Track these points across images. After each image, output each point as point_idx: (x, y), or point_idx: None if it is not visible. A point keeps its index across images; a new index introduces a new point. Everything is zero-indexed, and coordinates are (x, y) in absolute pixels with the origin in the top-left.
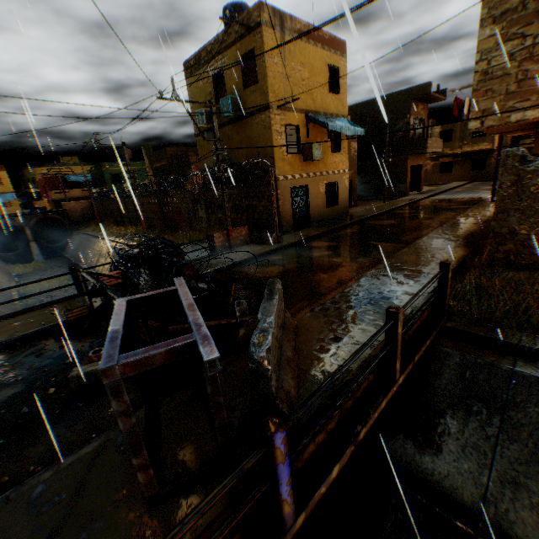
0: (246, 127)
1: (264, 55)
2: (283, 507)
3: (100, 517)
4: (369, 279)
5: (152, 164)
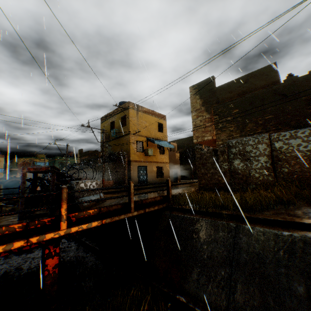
0: (120, 140)
1: (129, 116)
2: (62, 218)
3: (1, 222)
4: (151, 194)
5: (81, 158)
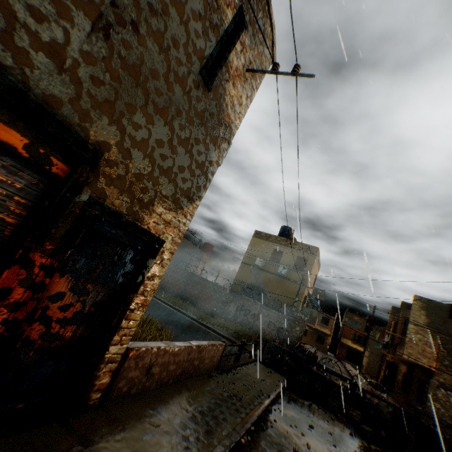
0: (285, 283)
1: (312, 265)
2: None
3: None
4: None
5: None
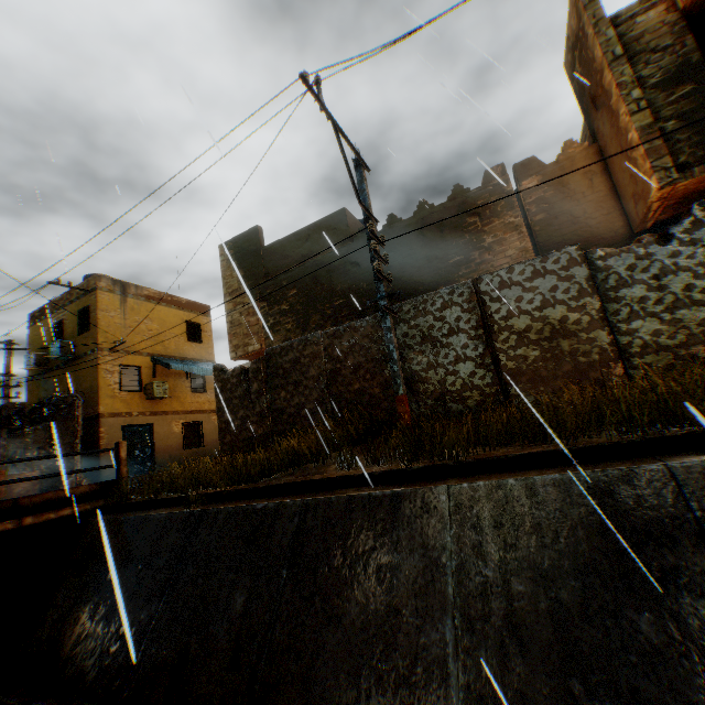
0: (78, 368)
1: (98, 309)
2: None
3: None
4: None
5: None
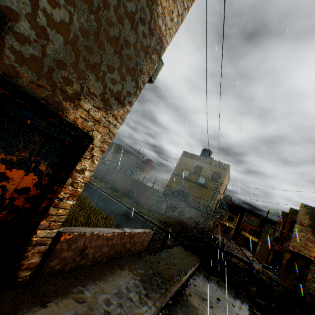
0: (204, 190)
1: (224, 177)
2: None
3: None
4: None
5: (115, 153)
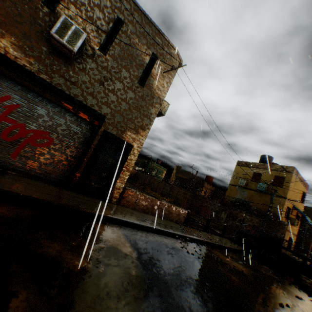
0: (266, 197)
1: (289, 181)
2: None
3: None
4: None
5: (177, 174)
